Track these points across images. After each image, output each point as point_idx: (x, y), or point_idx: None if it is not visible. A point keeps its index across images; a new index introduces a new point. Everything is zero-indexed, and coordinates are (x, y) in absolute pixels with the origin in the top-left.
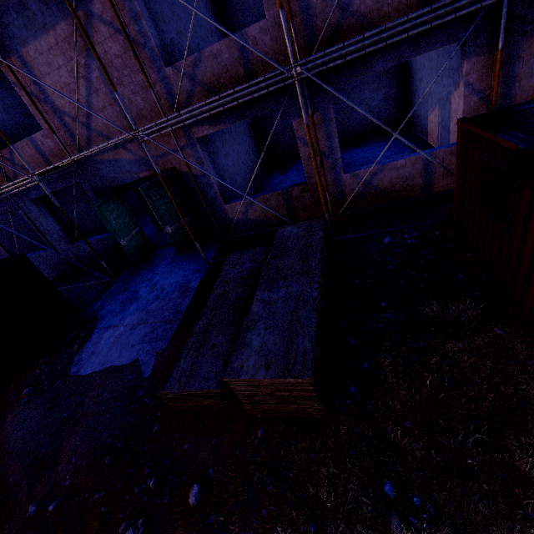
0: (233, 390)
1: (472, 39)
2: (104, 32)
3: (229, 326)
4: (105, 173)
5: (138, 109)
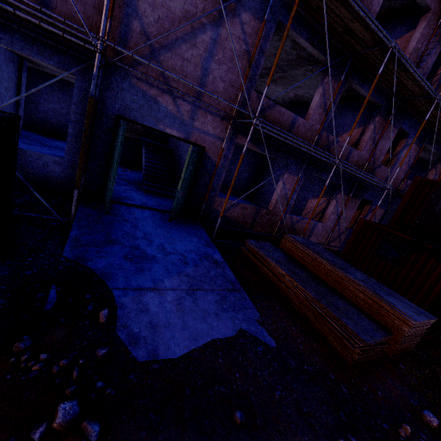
0: (406, 332)
1: (344, 187)
2: (237, 31)
3: (333, 295)
4: (126, 98)
5: (214, 89)
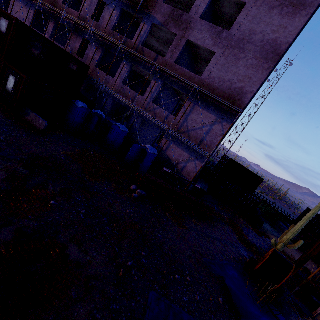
0: None
1: None
2: (27, 12)
3: None
4: None
5: None
